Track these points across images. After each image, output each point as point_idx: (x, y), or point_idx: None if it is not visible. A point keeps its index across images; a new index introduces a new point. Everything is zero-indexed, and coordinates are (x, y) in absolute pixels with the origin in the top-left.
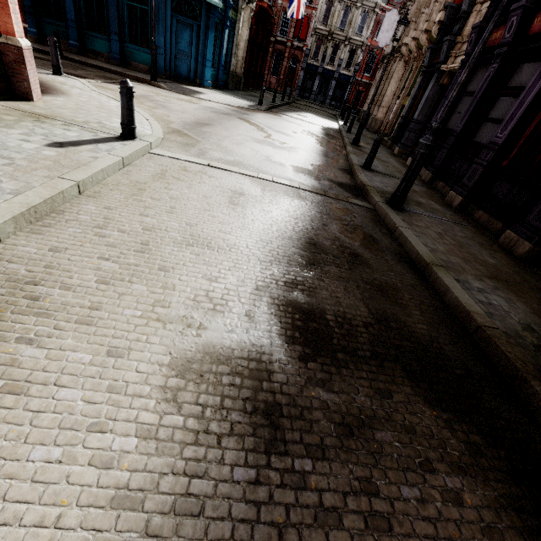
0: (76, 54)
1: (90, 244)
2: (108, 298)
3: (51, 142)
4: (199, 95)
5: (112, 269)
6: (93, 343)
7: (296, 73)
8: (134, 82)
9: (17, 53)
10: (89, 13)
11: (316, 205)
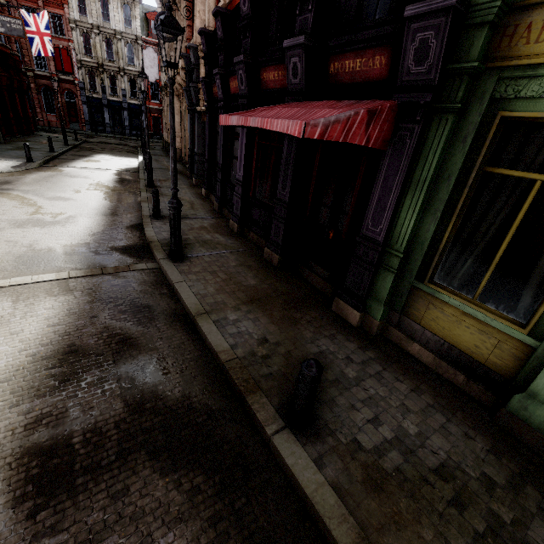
0: None
1: None
2: None
3: None
4: None
5: None
6: None
7: (77, 107)
8: None
9: None
10: None
11: (88, 294)
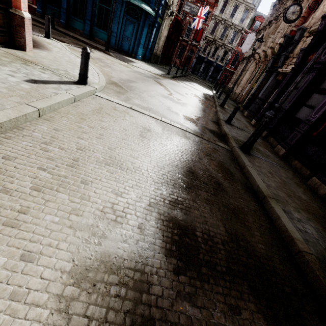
0: (63, 28)
1: (35, 156)
2: (36, 204)
3: (29, 79)
4: (132, 63)
5: (46, 178)
6: (11, 246)
7: (191, 59)
8: (95, 49)
9: (20, 20)
10: (75, 6)
11: (196, 144)
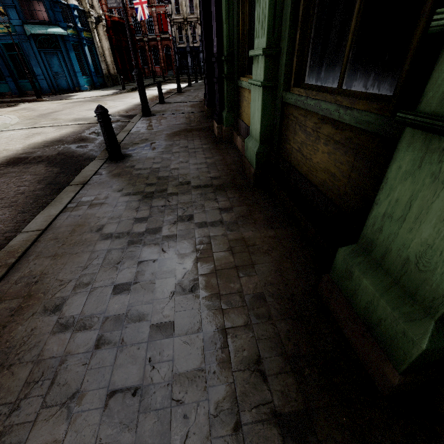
0: None
1: None
2: None
3: None
4: (72, 97)
5: None
6: None
7: (172, 58)
8: (23, 103)
9: None
10: None
11: (88, 128)
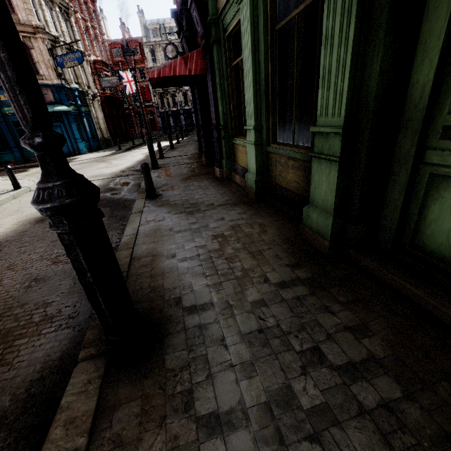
0: None
1: None
2: (1, 220)
3: None
4: (75, 160)
5: (4, 216)
6: None
7: (155, 120)
8: (32, 168)
9: None
10: None
11: (109, 181)
